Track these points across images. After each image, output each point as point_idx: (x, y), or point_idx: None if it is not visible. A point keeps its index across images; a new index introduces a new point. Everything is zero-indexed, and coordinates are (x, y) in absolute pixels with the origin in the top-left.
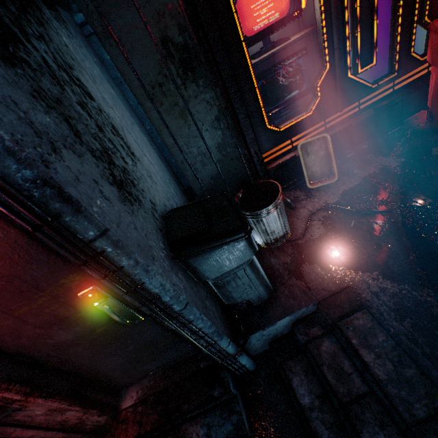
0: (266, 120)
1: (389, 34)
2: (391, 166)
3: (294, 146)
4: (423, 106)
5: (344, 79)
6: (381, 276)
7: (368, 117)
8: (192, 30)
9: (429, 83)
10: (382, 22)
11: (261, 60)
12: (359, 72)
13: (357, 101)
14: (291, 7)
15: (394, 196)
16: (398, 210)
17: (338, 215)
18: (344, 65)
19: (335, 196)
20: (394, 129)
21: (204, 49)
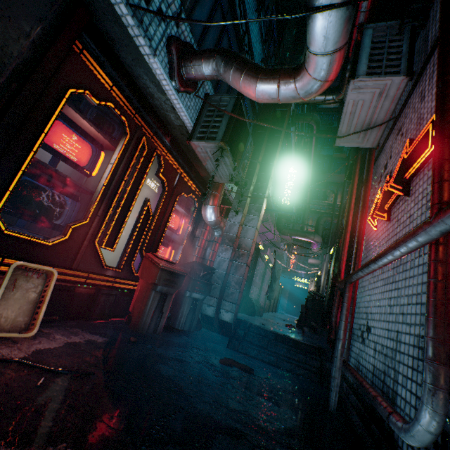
0: (1, 206)
1: (126, 242)
2: (98, 340)
3: (1, 270)
4: (125, 313)
5: (92, 243)
6: (73, 447)
7: (90, 292)
8: (9, 76)
9: (136, 291)
10: (125, 232)
11: (43, 163)
12: (104, 246)
13: (90, 270)
14: (87, 167)
15: (99, 361)
16: (102, 373)
17: (20, 371)
18: (97, 232)
19: (24, 351)
20: (103, 320)
21: (4, 95)
